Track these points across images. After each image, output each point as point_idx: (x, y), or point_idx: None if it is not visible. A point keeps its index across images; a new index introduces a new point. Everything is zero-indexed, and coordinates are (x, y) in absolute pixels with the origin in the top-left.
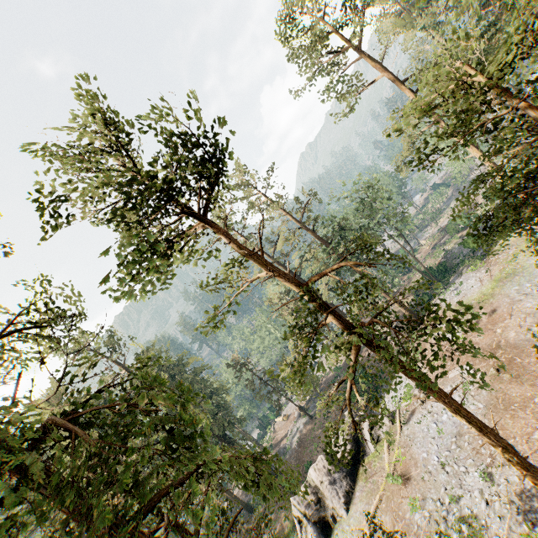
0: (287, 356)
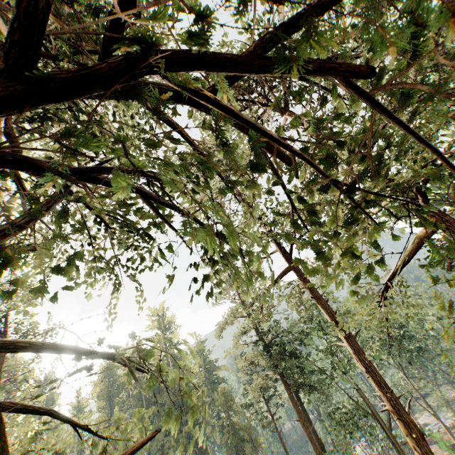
0: (251, 424)
